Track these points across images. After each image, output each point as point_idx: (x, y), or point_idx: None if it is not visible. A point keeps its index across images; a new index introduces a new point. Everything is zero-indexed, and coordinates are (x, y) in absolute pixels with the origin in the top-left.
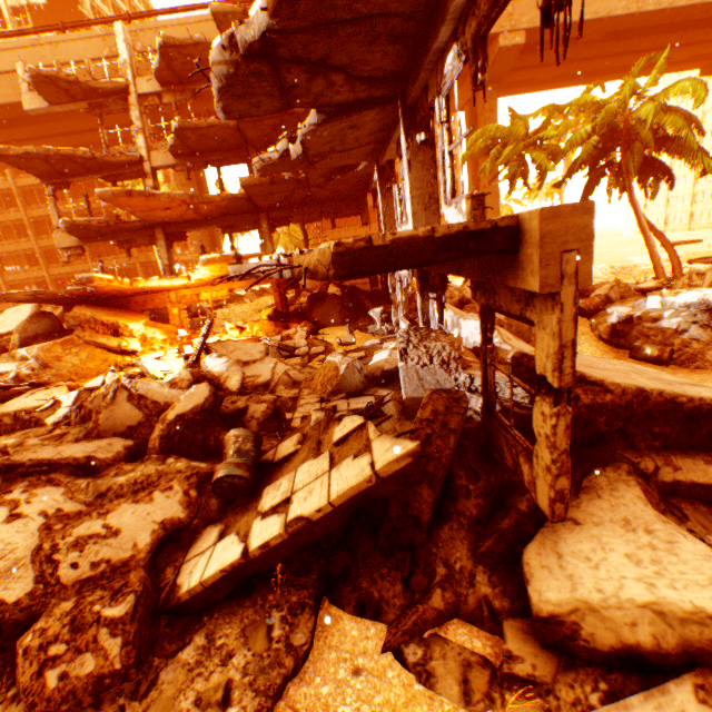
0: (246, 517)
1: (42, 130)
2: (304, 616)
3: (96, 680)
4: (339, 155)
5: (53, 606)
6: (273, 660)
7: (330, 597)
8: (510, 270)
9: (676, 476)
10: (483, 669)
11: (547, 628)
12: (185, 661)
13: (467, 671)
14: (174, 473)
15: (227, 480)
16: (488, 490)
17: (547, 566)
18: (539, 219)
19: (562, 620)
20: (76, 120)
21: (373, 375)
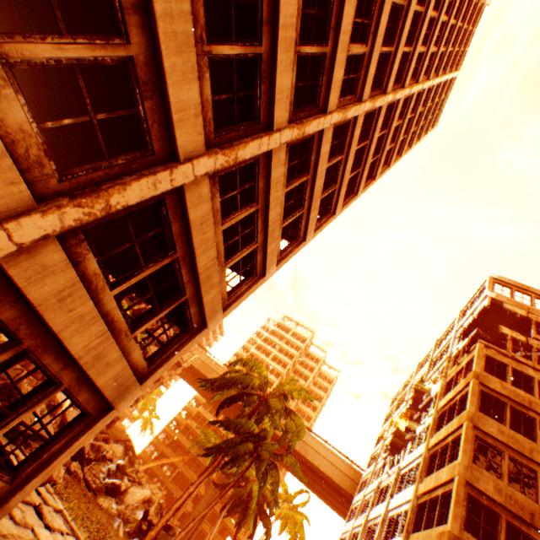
0: None
1: None
2: None
3: None
4: None
5: None
6: None
7: None
8: None
9: None
10: None
11: None
12: None
13: None
14: None
15: None
16: None
17: None
18: None
19: None
20: None
21: None
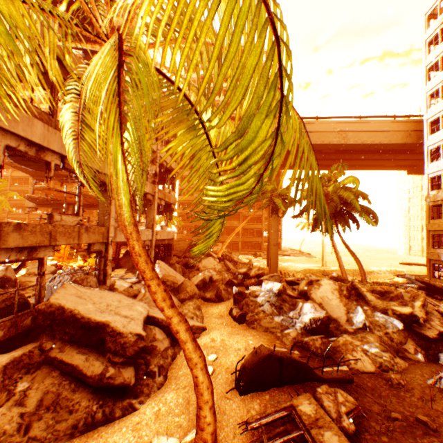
0: None
1: None
2: None
3: None
4: None
5: None
6: None
7: None
8: None
9: (58, 355)
10: None
11: None
12: None
13: None
14: None
15: None
16: (1, 346)
17: None
18: None
19: None
20: None
21: None
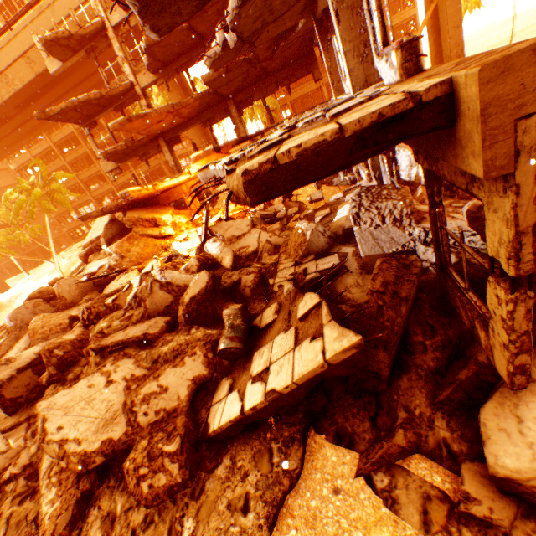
0: (244, 376)
1: (72, 82)
2: (294, 448)
3: (169, 488)
4: (273, 25)
5: (137, 443)
6: (274, 479)
7: (315, 428)
8: (447, 146)
9: None
10: (441, 503)
11: (505, 482)
12: (219, 476)
13: (427, 504)
14: (195, 341)
15: (226, 350)
16: (445, 343)
17: (505, 430)
18: (477, 85)
19: (520, 483)
20: (87, 65)
21: (335, 234)
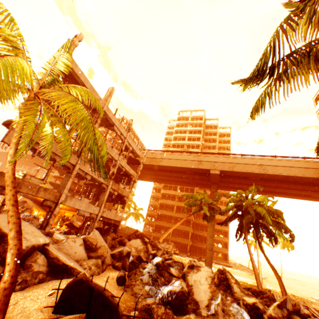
0: None
1: None
2: None
3: None
4: None
5: None
6: None
7: None
8: None
9: None
10: None
11: None
12: None
13: None
14: None
15: None
16: None
17: None
18: None
19: None
20: None
21: None
